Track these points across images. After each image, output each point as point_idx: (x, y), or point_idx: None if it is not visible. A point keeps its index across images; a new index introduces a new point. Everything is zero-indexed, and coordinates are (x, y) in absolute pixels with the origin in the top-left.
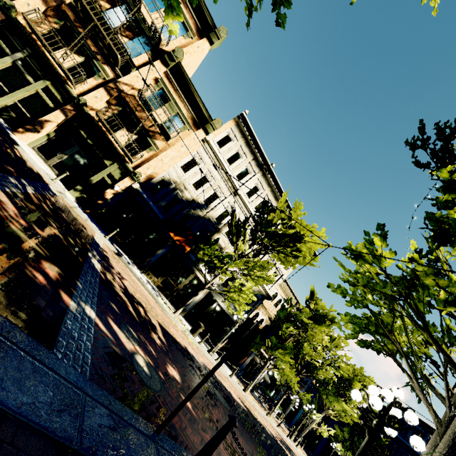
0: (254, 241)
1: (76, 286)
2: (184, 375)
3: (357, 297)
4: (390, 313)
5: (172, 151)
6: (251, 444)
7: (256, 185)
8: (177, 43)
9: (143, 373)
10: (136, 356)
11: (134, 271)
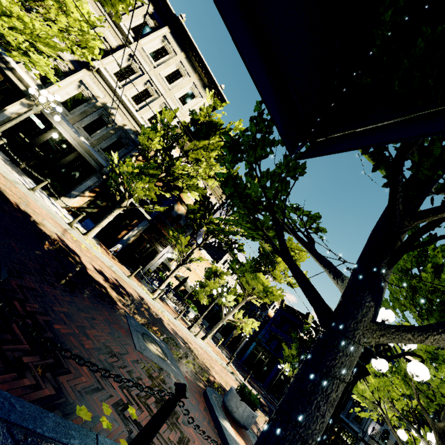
0: None
1: None
2: None
3: None
4: None
5: None
6: None
7: None
8: None
9: None
10: None
11: None
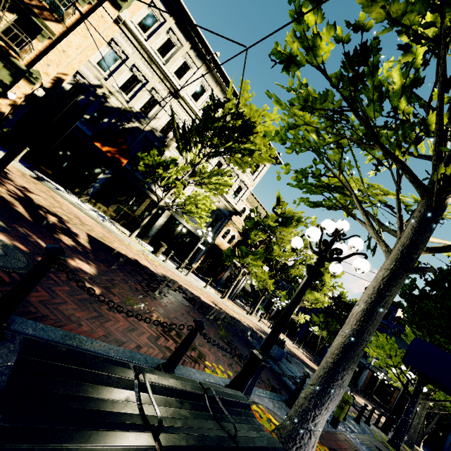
0: (202, 144)
1: None
2: (111, 272)
3: (299, 140)
4: (338, 149)
5: (75, 37)
6: (210, 328)
7: (202, 84)
8: None
9: None
10: None
11: (64, 196)
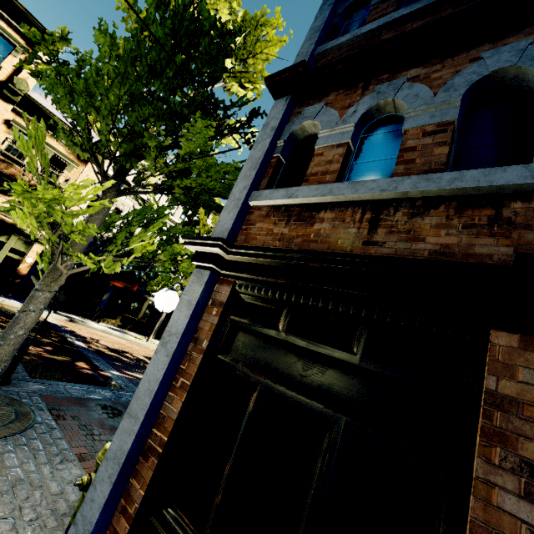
0: None
1: (97, 365)
2: None
3: None
4: None
5: None
6: None
7: None
8: (9, 65)
9: None
10: None
11: (95, 328)
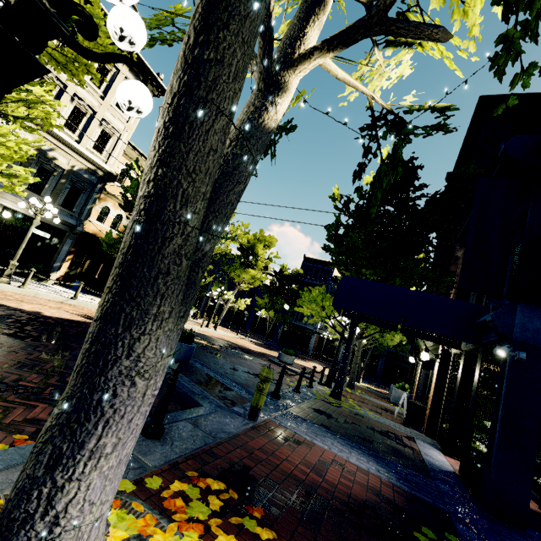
0: None
1: None
2: None
3: None
4: None
5: None
6: (4, 356)
7: None
8: None
9: None
10: None
11: None
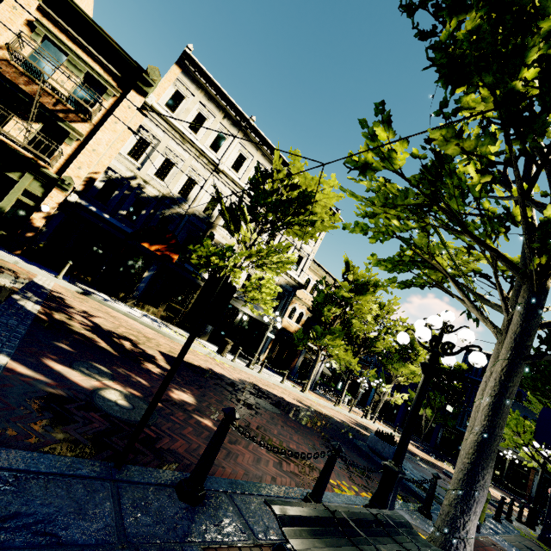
0: (256, 222)
1: None
2: (204, 395)
3: (381, 228)
4: (423, 233)
5: (103, 133)
6: (312, 437)
7: (241, 152)
8: None
9: (115, 408)
10: (103, 392)
11: (115, 307)
